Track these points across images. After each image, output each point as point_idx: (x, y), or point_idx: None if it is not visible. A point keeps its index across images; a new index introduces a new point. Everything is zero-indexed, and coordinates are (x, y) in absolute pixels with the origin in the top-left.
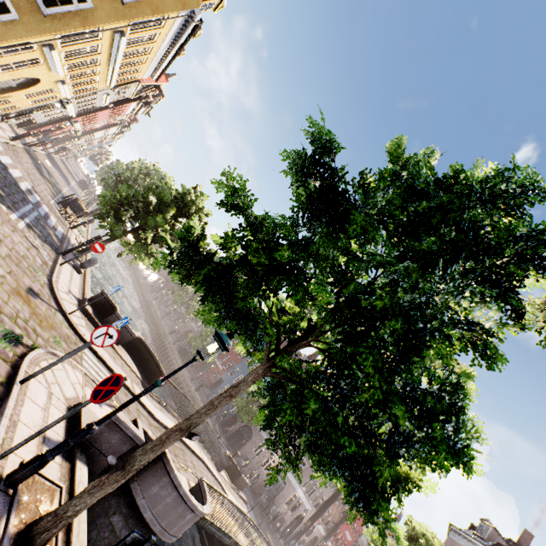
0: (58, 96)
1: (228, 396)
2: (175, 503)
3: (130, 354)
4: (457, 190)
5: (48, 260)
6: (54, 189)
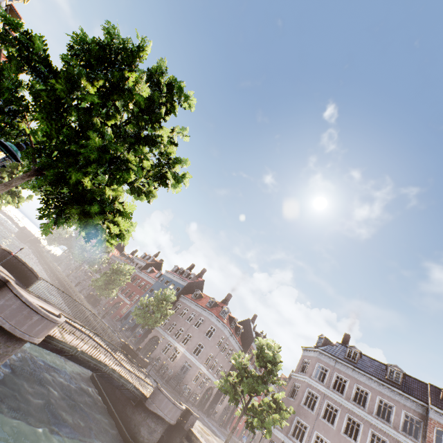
0: None
1: (3, 185)
2: (20, 308)
3: (4, 267)
4: (88, 41)
5: None
6: None
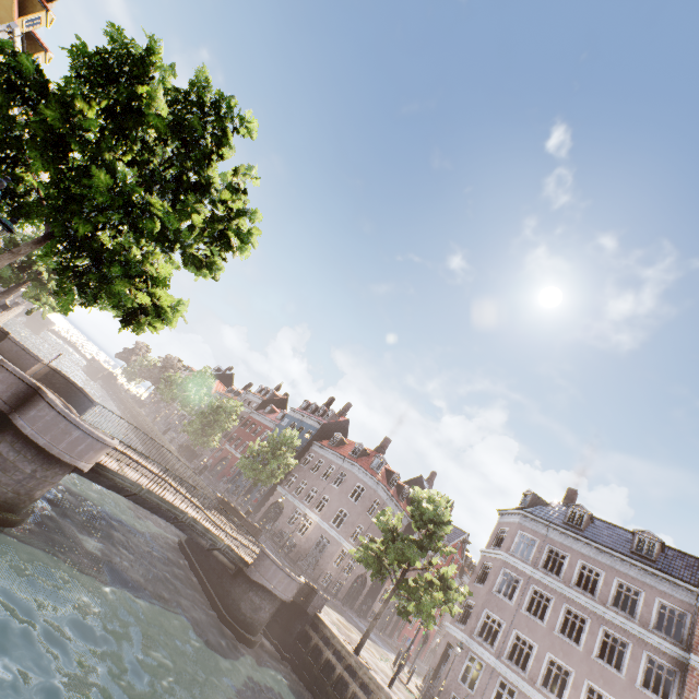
0: None
1: (10, 253)
2: (56, 421)
3: (50, 390)
4: (90, 54)
5: None
6: None
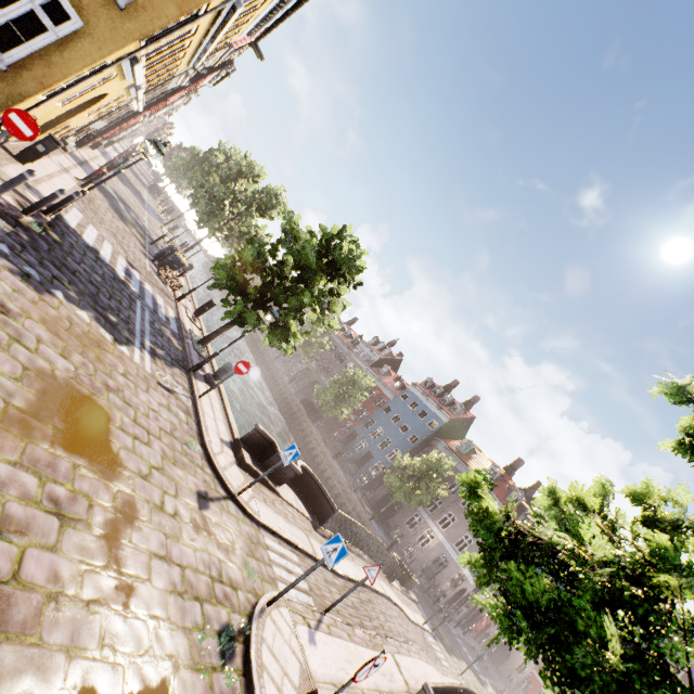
0: (125, 98)
1: None
2: None
3: (289, 482)
4: None
5: (186, 401)
6: (140, 235)
